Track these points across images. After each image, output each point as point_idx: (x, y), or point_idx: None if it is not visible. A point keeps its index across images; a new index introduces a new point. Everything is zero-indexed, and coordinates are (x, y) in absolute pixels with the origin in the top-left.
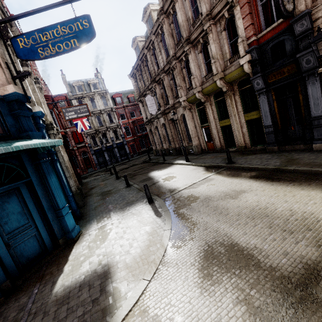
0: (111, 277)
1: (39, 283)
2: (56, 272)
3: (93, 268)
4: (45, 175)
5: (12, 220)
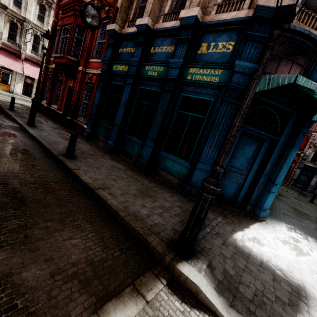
0: (309, 307)
1: (223, 217)
2: (236, 224)
3: (279, 265)
4: (292, 144)
5: (239, 160)
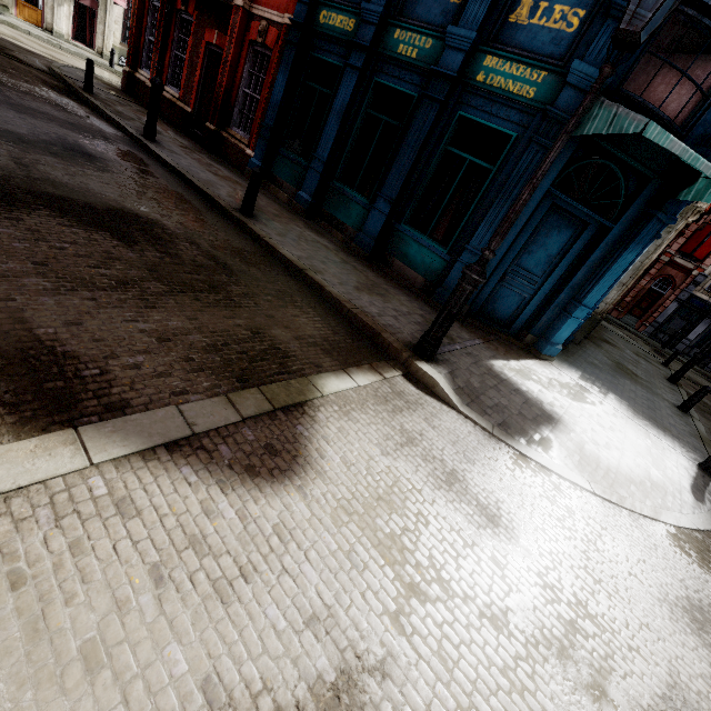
0: (554, 428)
1: (483, 341)
2: (501, 353)
3: (540, 398)
4: (632, 239)
5: (535, 256)
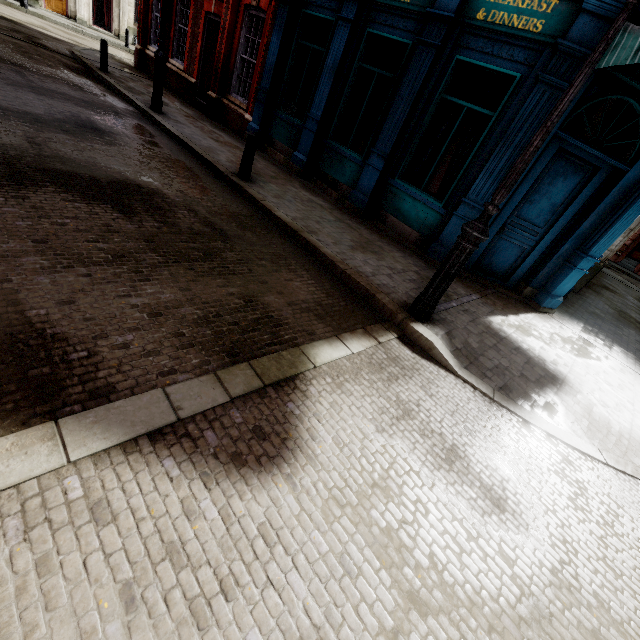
0: (559, 390)
1: (480, 296)
2: (499, 308)
3: (542, 356)
4: None
5: (538, 206)
